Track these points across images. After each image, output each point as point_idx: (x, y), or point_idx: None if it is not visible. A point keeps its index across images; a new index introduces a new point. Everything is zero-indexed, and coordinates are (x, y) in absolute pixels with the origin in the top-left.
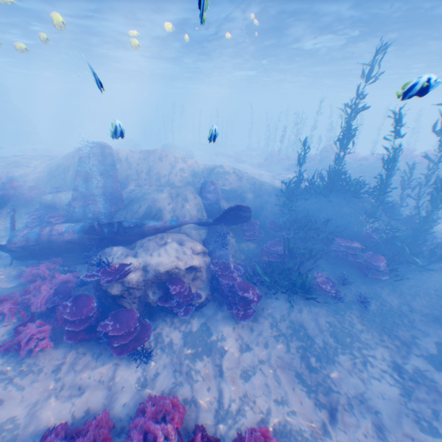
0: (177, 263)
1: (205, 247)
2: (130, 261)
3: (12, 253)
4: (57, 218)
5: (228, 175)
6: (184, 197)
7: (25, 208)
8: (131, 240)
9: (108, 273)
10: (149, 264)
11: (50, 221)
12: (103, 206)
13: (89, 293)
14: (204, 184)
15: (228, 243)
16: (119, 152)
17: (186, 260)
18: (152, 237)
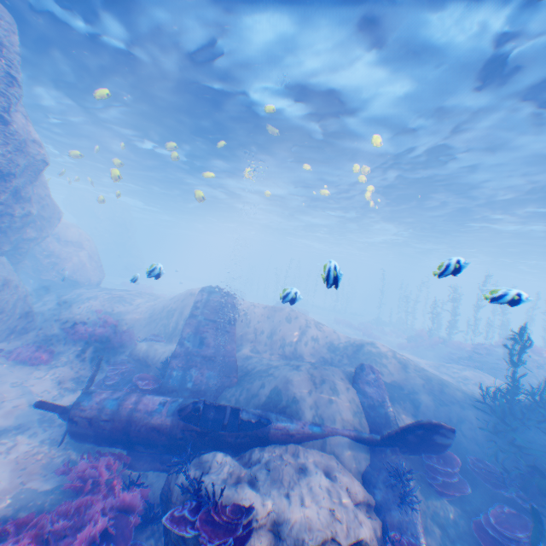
0: (335, 530)
1: (369, 492)
2: (252, 502)
3: (71, 424)
4: (145, 379)
5: (385, 358)
6: (331, 385)
7: (107, 353)
8: (242, 444)
9: (211, 522)
10: (285, 519)
11: (131, 378)
12: (208, 372)
13: (154, 544)
14: (358, 368)
15: (413, 495)
16: (237, 303)
17: (348, 523)
18: (278, 448)
